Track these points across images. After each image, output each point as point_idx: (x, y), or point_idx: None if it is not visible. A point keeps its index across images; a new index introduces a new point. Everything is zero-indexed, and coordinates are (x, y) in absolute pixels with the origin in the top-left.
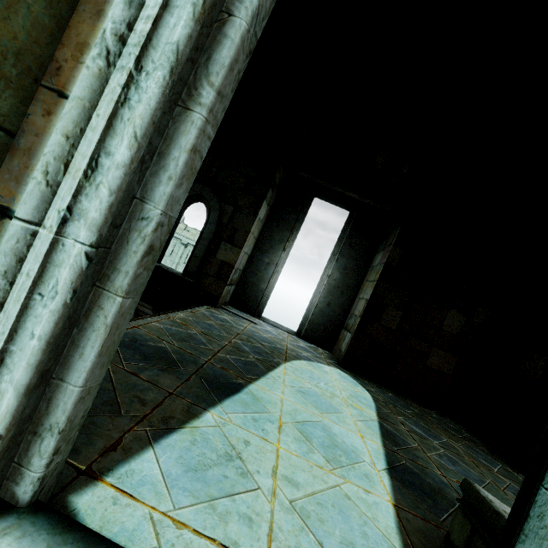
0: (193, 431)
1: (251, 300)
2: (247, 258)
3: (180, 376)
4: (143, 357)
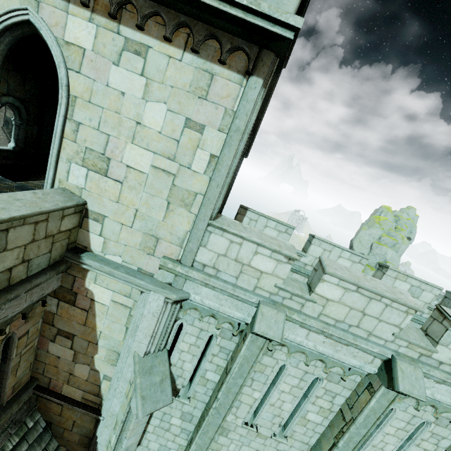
0: None
1: None
2: None
3: None
4: (23, 190)
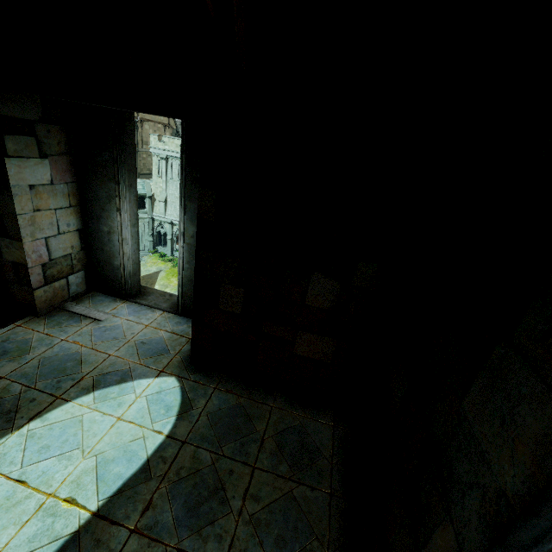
0: None
1: (112, 281)
2: (73, 235)
3: None
4: None
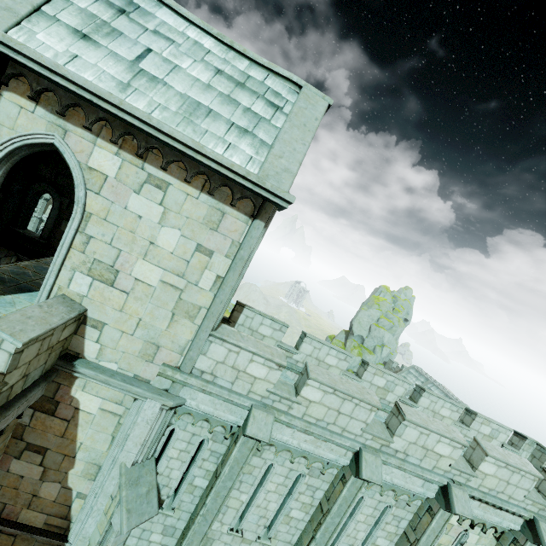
0: (1, 298)
1: None
2: None
3: (6, 286)
4: None
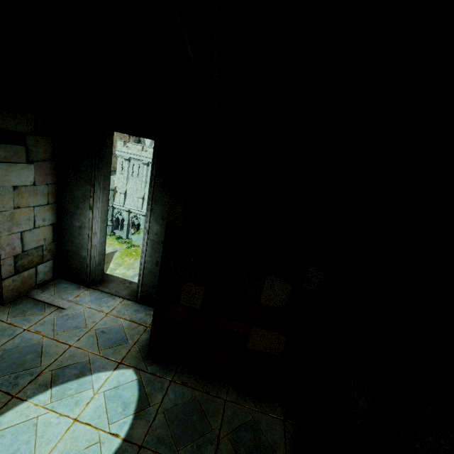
0: None
1: (78, 270)
2: (47, 229)
3: None
4: None
